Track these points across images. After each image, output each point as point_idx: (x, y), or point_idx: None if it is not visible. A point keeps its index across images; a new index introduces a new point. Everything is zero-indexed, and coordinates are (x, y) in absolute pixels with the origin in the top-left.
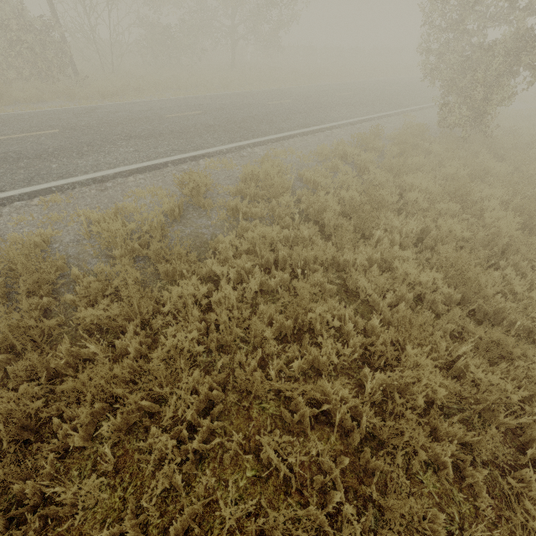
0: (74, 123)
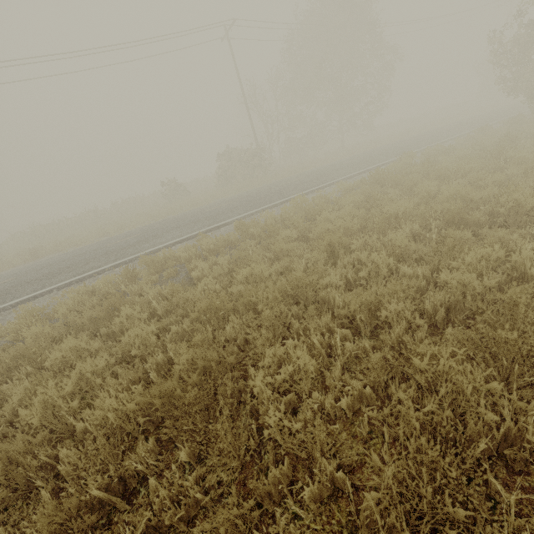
0: (304, 176)
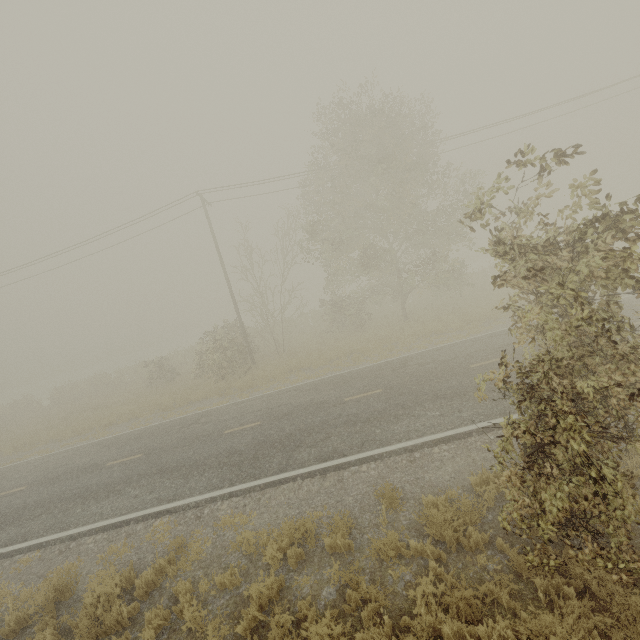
0: (162, 443)
